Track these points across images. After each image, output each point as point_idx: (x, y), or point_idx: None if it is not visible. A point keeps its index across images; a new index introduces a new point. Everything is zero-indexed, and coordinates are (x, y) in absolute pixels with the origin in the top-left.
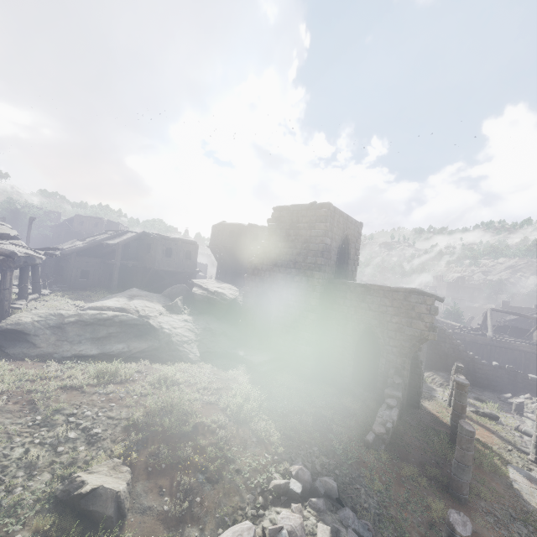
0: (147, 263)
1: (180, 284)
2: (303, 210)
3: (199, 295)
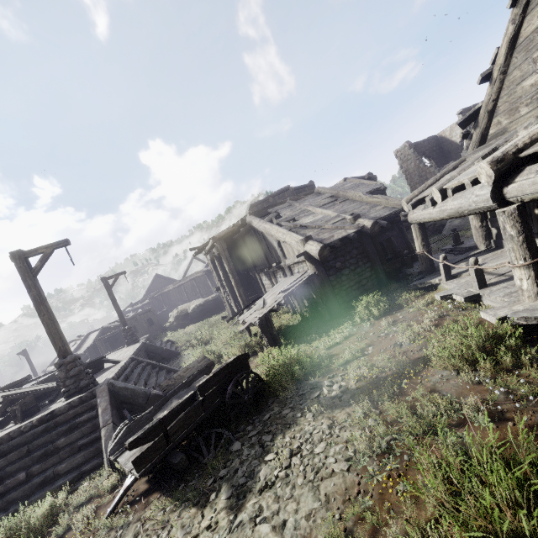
0: None
1: None
2: None
3: None
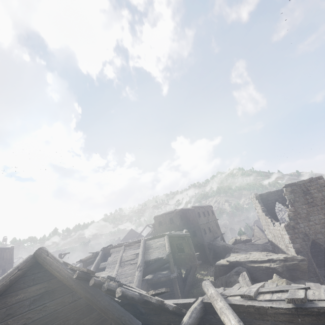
0: (184, 264)
1: (240, 267)
2: (307, 182)
3: (278, 267)
